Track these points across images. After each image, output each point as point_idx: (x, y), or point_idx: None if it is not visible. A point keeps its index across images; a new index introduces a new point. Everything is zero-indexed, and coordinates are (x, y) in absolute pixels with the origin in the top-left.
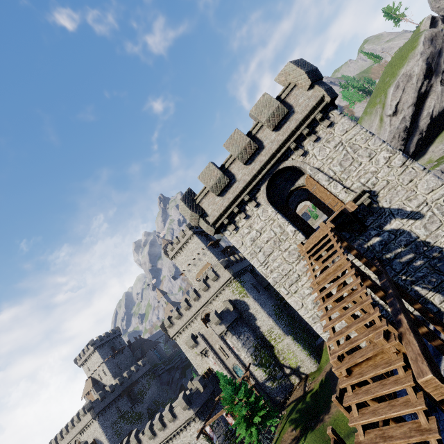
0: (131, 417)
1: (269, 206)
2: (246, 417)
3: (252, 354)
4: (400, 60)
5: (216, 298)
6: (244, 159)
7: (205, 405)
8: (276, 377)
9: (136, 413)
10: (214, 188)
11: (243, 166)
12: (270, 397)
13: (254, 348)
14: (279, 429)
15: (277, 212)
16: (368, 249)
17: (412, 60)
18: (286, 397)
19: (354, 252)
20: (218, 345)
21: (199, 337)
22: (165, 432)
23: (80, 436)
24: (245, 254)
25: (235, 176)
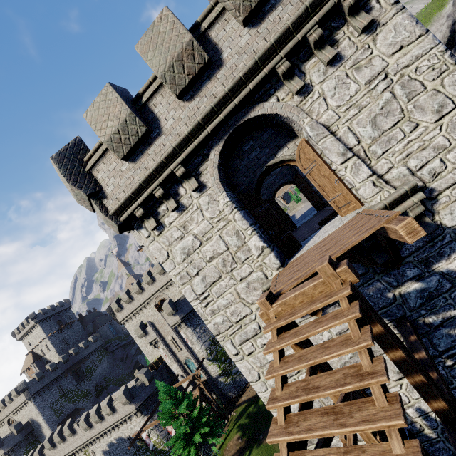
0: (75, 395)
1: (222, 192)
2: (186, 433)
3: (207, 348)
4: (422, 22)
5: (173, 284)
6: (178, 84)
7: (149, 399)
8: (231, 372)
9: (82, 391)
10: (114, 142)
11: (176, 101)
12: (222, 392)
13: (210, 342)
14: (224, 436)
15: (235, 207)
16: (393, 301)
17: (436, 23)
18: (238, 393)
19: (397, 354)
20: (170, 336)
21: (149, 327)
22: (103, 424)
23: (13, 416)
24: (172, 276)
25: (160, 122)
